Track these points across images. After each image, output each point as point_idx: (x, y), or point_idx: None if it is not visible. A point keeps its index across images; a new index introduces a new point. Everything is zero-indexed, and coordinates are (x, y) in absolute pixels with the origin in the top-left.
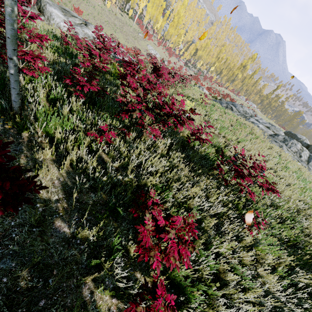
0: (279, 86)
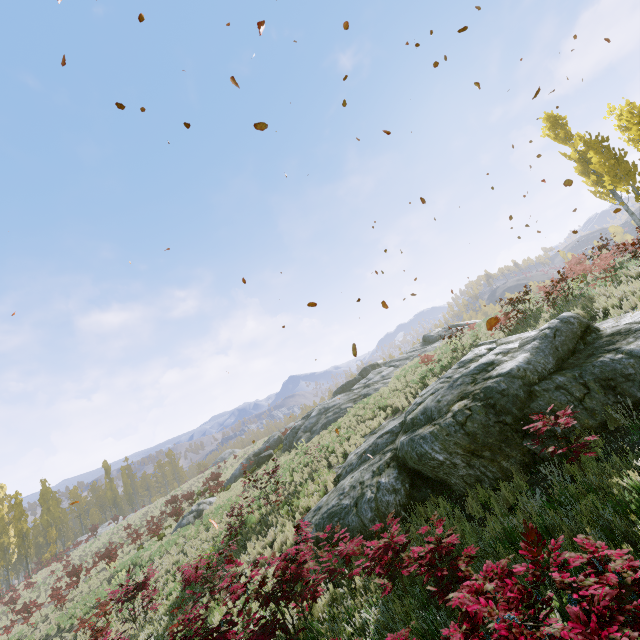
0: (106, 464)
